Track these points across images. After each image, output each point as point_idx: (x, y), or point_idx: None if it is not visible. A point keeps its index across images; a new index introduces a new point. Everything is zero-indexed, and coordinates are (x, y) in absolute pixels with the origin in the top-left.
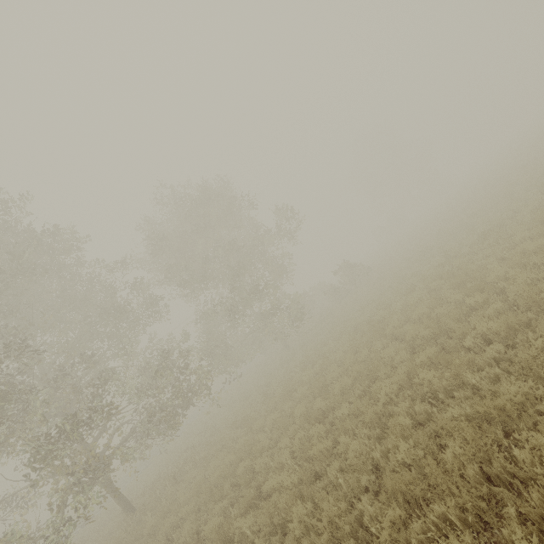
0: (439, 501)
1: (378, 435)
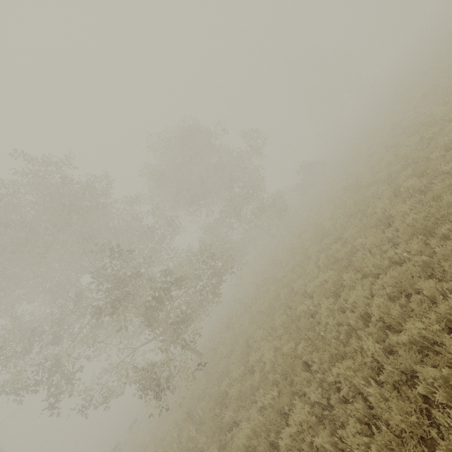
0: (443, 225)
1: (383, 230)
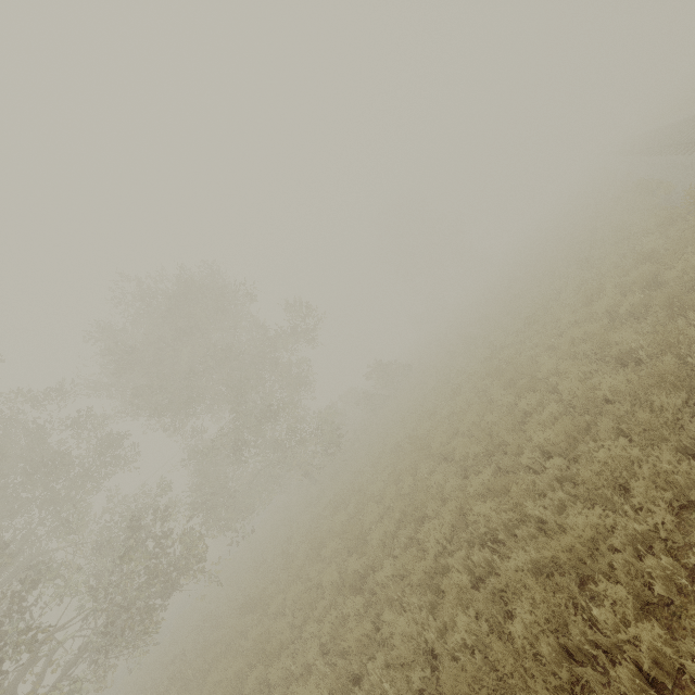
0: None
1: (432, 603)
